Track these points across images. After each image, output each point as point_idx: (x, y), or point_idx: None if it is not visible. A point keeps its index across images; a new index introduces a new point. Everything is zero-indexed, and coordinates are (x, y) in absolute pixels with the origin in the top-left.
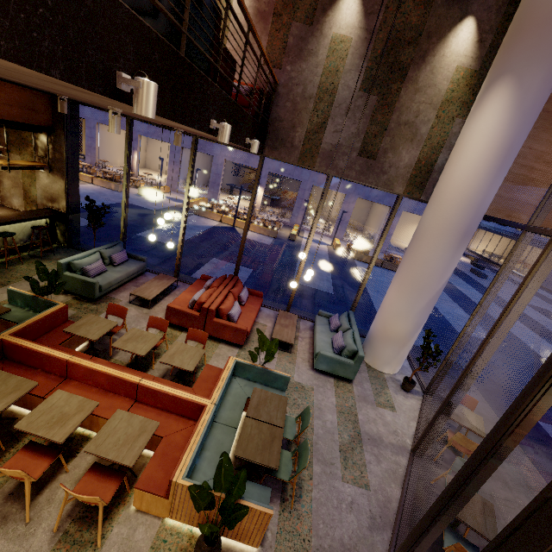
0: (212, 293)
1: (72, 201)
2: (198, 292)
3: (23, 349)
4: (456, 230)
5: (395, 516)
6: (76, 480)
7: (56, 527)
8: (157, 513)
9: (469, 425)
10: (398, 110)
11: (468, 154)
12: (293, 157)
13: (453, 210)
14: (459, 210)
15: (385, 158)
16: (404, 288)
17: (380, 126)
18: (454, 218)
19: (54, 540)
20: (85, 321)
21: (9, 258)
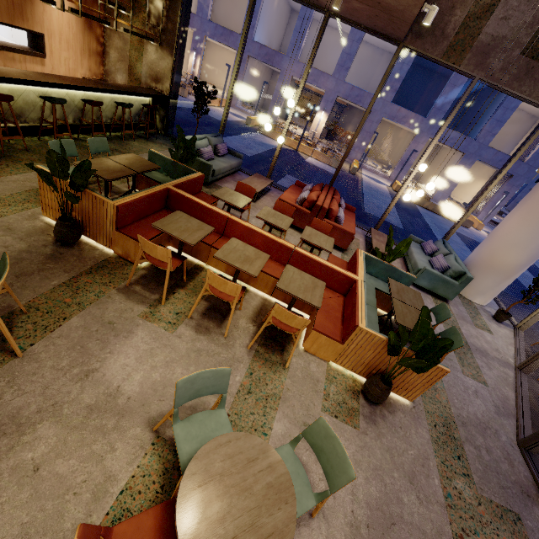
0: (318, 196)
1: (174, 84)
2: (305, 192)
3: (188, 201)
4: None
5: (515, 410)
6: (249, 317)
7: (251, 344)
8: (323, 356)
9: None
10: None
11: None
12: (439, 49)
13: None
14: None
15: None
16: (533, 216)
17: None
18: None
19: (250, 354)
20: (225, 191)
21: (126, 131)
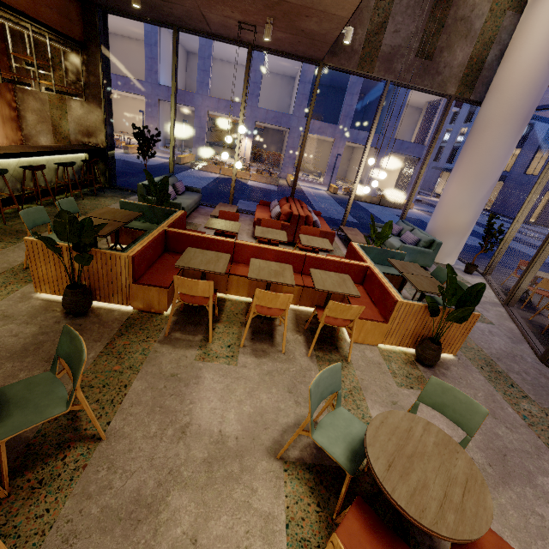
0: (289, 208)
1: (108, 135)
2: (277, 208)
3: (189, 237)
4: (520, 115)
5: (522, 336)
6: (292, 330)
7: (311, 351)
8: (371, 342)
9: (545, 277)
10: (456, 5)
11: (535, 37)
12: (353, 63)
13: (518, 95)
14: (524, 95)
15: (441, 58)
16: (467, 180)
17: (438, 23)
18: (519, 103)
19: (313, 360)
20: (214, 221)
21: (73, 191)
